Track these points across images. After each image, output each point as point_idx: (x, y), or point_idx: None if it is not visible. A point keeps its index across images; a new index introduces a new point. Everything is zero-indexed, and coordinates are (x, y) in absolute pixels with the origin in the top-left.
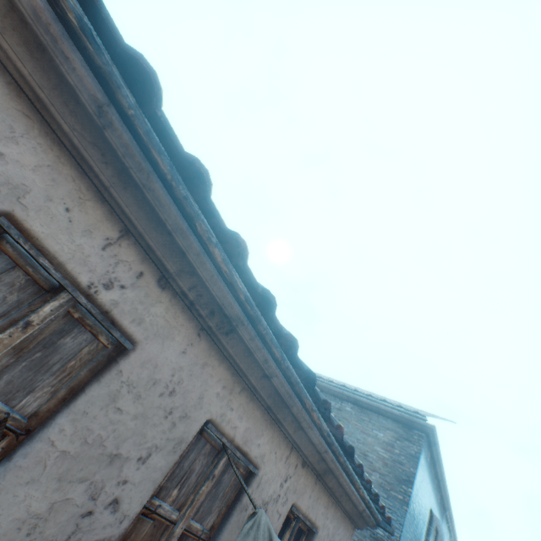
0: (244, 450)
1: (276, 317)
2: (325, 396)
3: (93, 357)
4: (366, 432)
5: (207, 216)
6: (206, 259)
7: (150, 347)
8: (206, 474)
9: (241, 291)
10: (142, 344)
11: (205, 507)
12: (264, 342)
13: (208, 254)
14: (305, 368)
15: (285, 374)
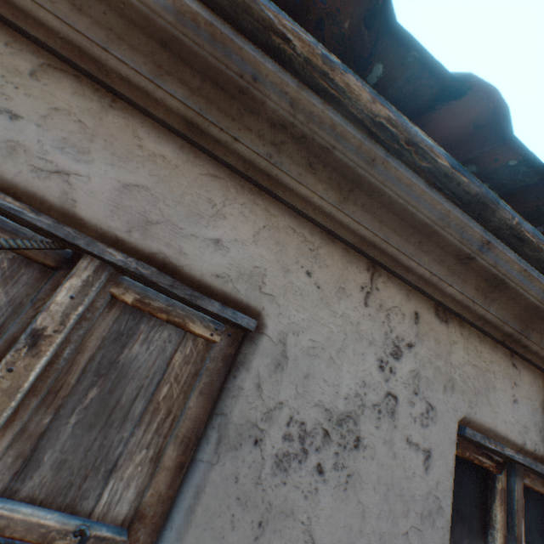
0: (154, 256)
1: None
2: None
3: None
4: None
5: None
6: None
7: None
8: (13, 339)
9: None
10: None
11: (72, 453)
12: None
13: None
14: None
15: None
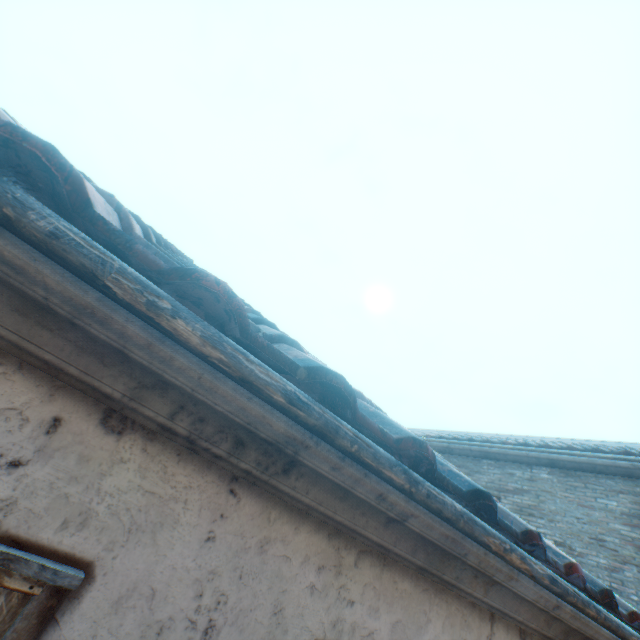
0: None
1: (363, 415)
2: (521, 522)
3: (4, 627)
4: (586, 504)
5: (124, 259)
6: (172, 348)
7: (124, 561)
8: None
9: (271, 387)
10: (103, 563)
11: None
12: (362, 465)
13: (169, 336)
14: (464, 490)
15: (428, 508)
